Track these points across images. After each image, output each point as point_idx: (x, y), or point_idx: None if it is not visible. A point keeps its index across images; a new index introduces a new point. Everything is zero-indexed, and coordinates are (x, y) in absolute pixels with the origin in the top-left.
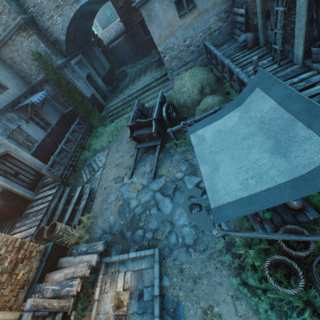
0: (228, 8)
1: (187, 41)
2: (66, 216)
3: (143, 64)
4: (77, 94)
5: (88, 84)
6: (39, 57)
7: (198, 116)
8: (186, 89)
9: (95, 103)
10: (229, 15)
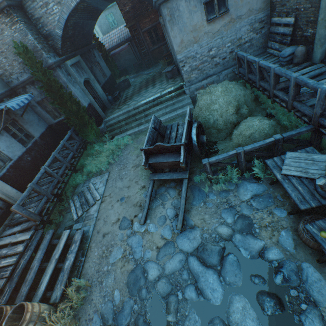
0: (264, 18)
1: (213, 50)
2: (42, 282)
3: (149, 74)
4: (71, 101)
5: (85, 91)
6: (24, 50)
7: (249, 145)
8: (218, 107)
9: (93, 114)
10: (264, 26)
